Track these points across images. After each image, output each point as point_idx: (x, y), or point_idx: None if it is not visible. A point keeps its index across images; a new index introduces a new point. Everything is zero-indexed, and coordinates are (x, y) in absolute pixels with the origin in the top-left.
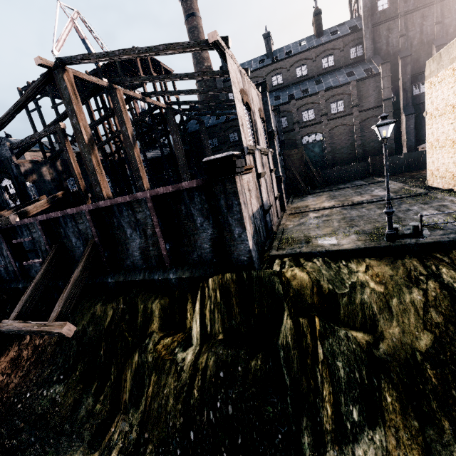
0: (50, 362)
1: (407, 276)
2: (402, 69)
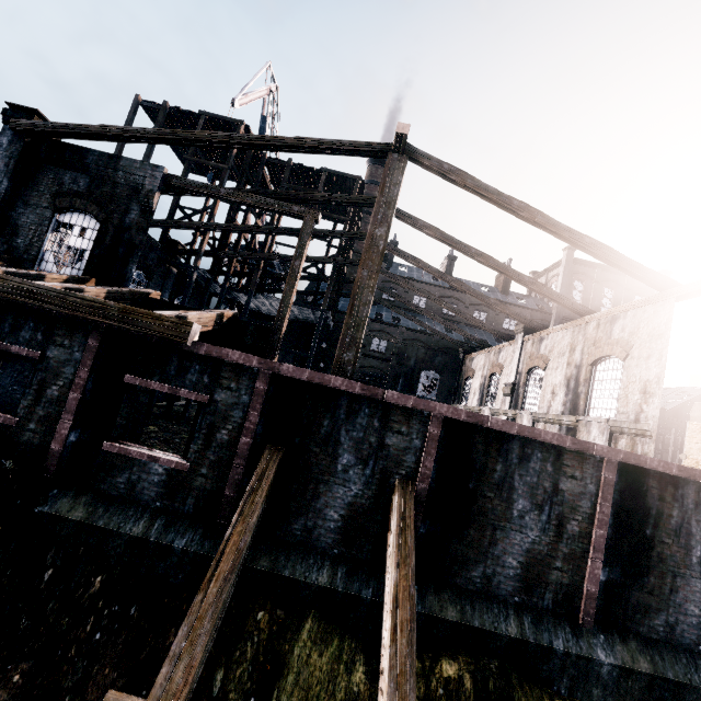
0: None
1: None
2: None
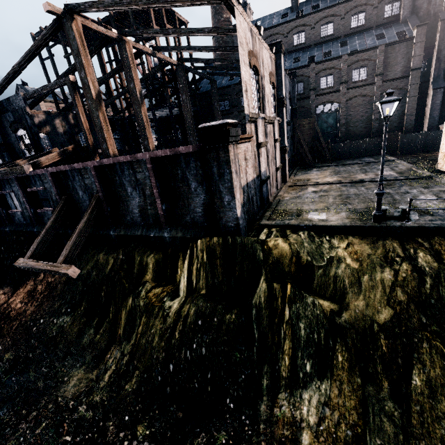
0: (60, 297)
1: (384, 256)
2: (440, 34)
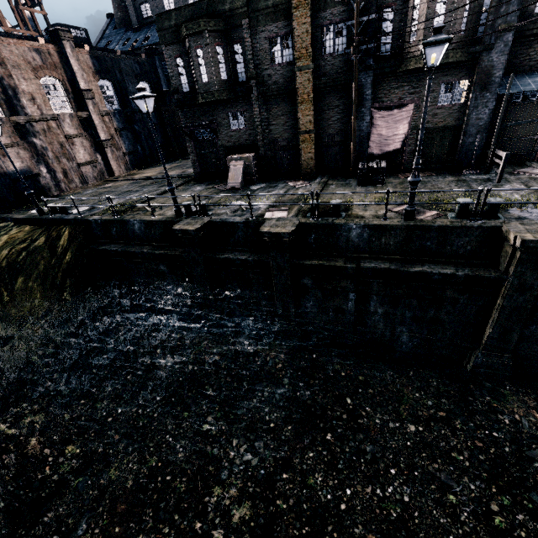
0: None
1: (25, 239)
2: None
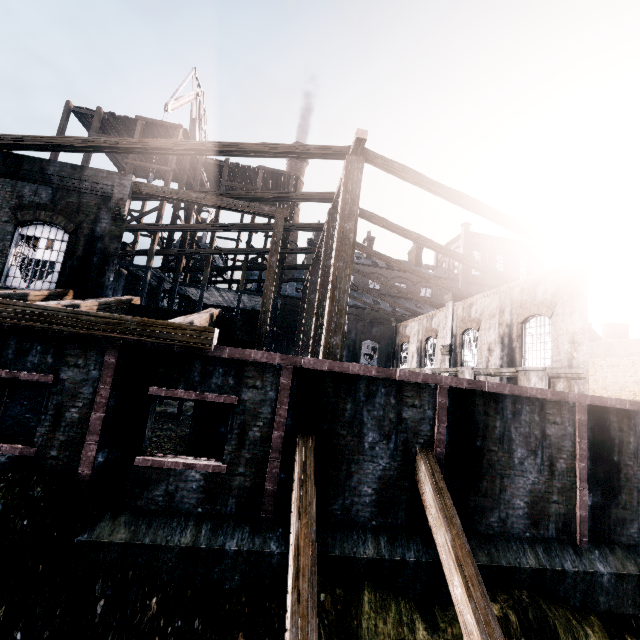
0: None
1: None
2: None
